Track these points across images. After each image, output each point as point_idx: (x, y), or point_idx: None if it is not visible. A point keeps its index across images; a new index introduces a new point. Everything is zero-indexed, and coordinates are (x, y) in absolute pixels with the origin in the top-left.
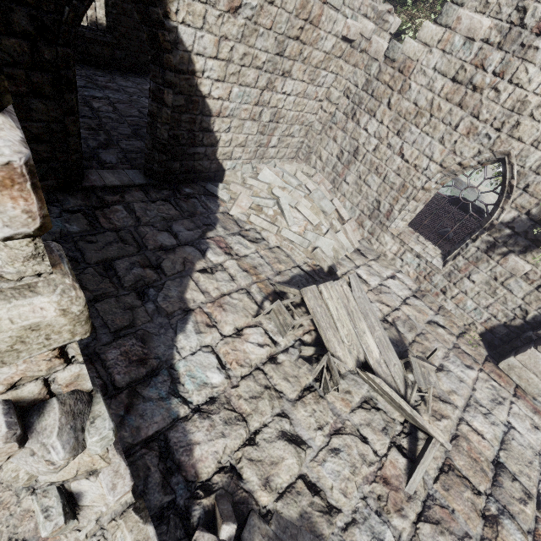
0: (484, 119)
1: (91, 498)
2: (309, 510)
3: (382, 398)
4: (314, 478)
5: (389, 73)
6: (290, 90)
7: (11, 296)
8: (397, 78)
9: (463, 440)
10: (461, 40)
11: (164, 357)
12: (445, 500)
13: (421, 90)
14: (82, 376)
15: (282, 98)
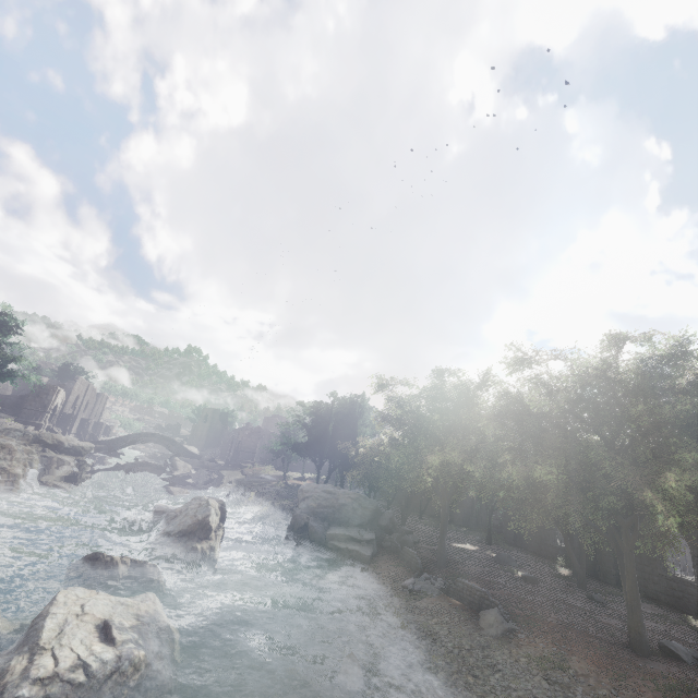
0: None
1: None
2: None
3: None
4: None
5: None
6: None
7: None
8: None
9: None
10: None
11: None
12: None
13: None
14: None
15: None
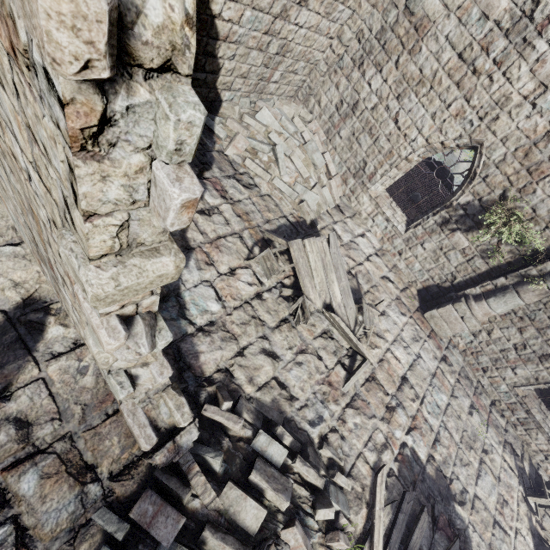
0: (473, 105)
1: (144, 379)
2: (278, 397)
3: (337, 331)
4: (283, 379)
5: (405, 27)
6: (303, 22)
7: (149, 256)
8: (411, 35)
9: (386, 363)
10: (478, 14)
11: (172, 287)
12: (366, 397)
13: (429, 56)
14: (155, 303)
15: (294, 30)
